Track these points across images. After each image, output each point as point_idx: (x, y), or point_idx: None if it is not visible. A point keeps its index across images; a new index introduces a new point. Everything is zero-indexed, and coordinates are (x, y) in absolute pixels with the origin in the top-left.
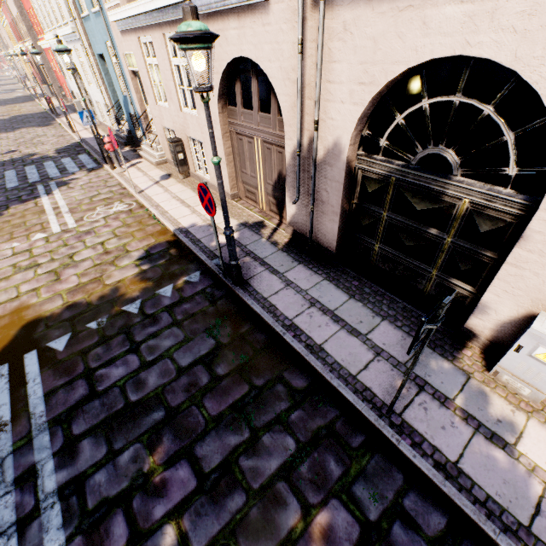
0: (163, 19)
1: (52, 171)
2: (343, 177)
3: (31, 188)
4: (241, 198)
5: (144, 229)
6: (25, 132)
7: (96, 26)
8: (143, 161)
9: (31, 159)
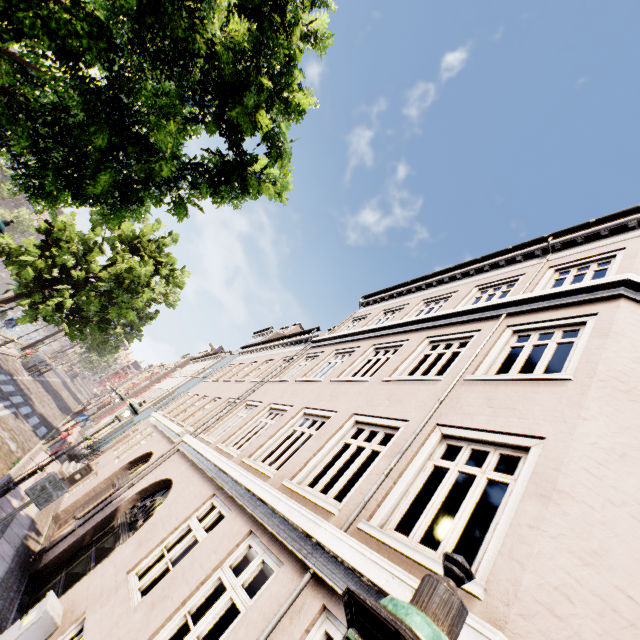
0: (160, 426)
1: (25, 410)
2: (108, 514)
3: (7, 398)
4: (58, 523)
5: (2, 457)
6: (49, 397)
7: (149, 413)
8: (60, 464)
9: (28, 399)
